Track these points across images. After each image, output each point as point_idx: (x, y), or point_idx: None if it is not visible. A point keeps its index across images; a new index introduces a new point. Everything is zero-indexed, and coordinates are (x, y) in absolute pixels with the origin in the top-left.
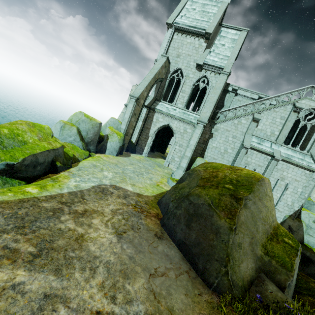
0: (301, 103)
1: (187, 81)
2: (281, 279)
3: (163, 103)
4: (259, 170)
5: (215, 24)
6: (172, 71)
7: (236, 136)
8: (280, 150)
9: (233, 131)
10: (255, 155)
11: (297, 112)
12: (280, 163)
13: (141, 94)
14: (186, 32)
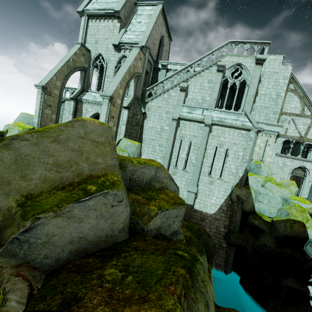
0: (224, 61)
1: (110, 65)
2: (8, 234)
3: (91, 93)
4: (195, 141)
5: (123, 2)
6: (93, 59)
7: (169, 110)
8: (212, 115)
9: (165, 107)
10: (188, 126)
11: (221, 71)
12: (214, 128)
13: (51, 83)
14: (99, 17)
